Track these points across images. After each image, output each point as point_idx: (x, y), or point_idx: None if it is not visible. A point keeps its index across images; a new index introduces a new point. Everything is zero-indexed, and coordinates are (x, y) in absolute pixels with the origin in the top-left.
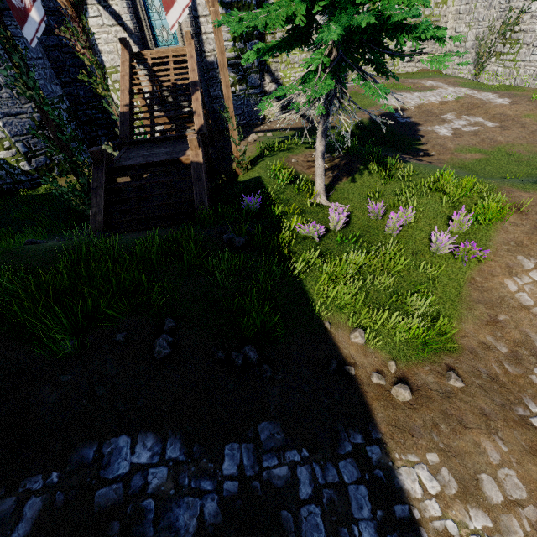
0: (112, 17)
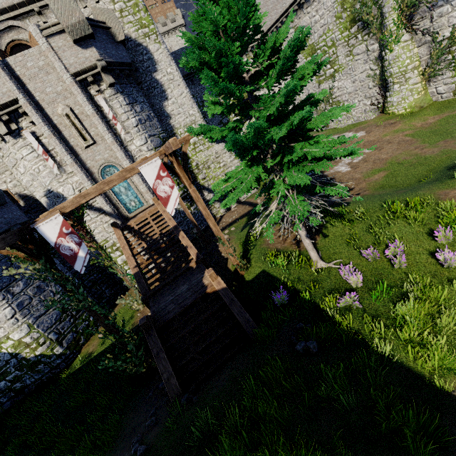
0: (96, 212)
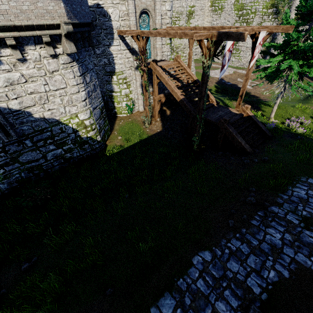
0: (125, 45)
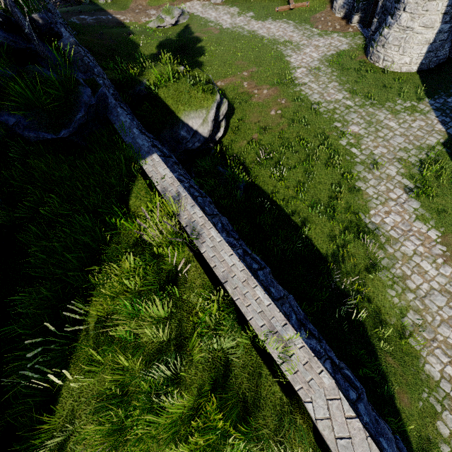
0: None
